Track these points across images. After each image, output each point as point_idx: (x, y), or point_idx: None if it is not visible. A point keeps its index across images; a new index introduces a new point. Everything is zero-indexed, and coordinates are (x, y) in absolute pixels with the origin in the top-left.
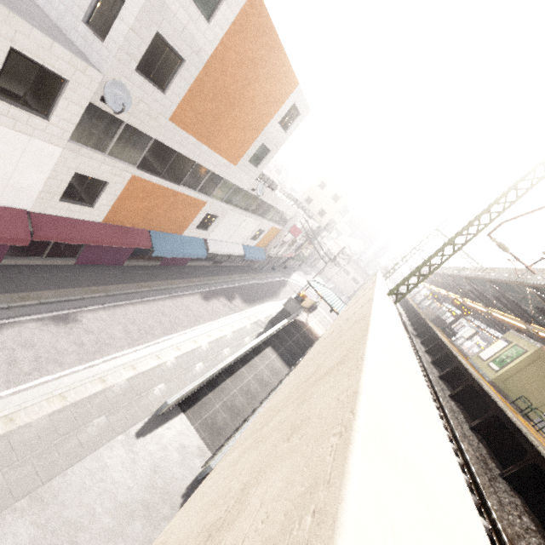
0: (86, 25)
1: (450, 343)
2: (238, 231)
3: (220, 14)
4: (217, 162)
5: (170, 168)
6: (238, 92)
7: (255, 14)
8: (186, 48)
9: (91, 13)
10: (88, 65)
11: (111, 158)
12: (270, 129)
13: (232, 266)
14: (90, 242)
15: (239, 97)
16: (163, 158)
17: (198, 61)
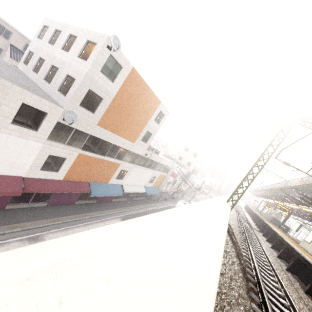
0: (59, 91)
1: (284, 234)
2: (141, 178)
3: (118, 79)
4: (124, 142)
5: (99, 148)
6: (130, 109)
7: (134, 76)
8: (103, 93)
9: (61, 86)
10: (57, 106)
11: (67, 146)
12: (150, 124)
13: (140, 199)
14: (55, 191)
15: (131, 111)
16: (95, 143)
17: (109, 98)
